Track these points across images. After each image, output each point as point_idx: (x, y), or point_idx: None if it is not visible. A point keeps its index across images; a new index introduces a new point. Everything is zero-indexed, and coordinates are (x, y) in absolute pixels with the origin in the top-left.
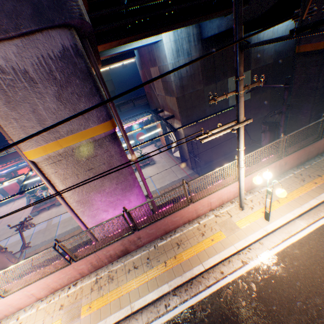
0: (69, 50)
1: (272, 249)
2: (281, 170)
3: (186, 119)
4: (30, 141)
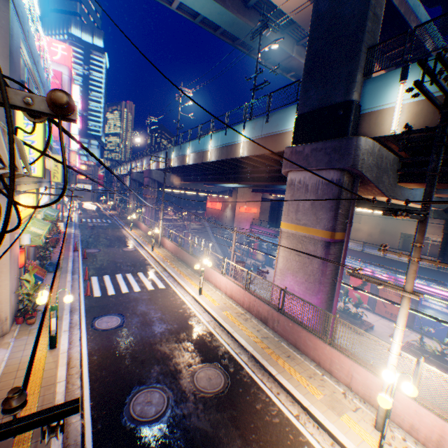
0: (333, 181)
1: None
2: None
3: None
4: (286, 218)
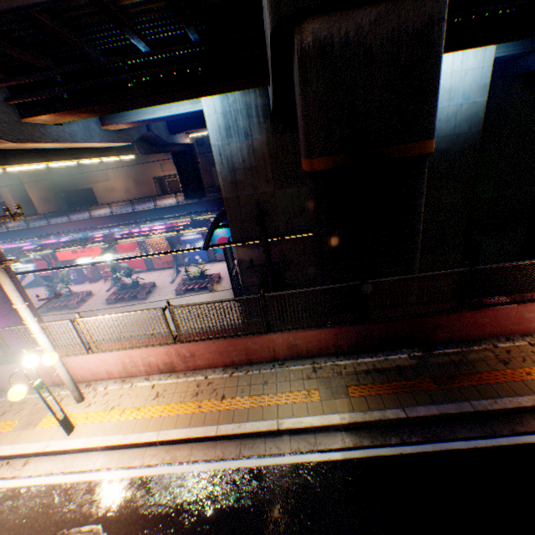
0: None
1: (22, 478)
2: (191, 364)
3: (241, 235)
4: None
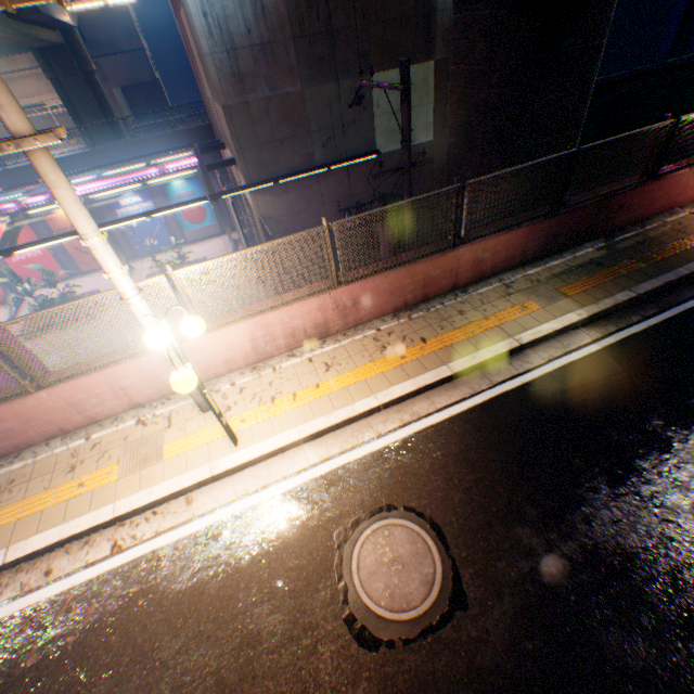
0: None
1: (204, 517)
2: (350, 320)
3: (260, 174)
4: None
